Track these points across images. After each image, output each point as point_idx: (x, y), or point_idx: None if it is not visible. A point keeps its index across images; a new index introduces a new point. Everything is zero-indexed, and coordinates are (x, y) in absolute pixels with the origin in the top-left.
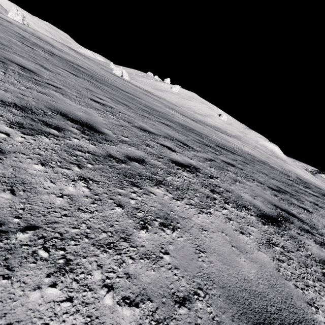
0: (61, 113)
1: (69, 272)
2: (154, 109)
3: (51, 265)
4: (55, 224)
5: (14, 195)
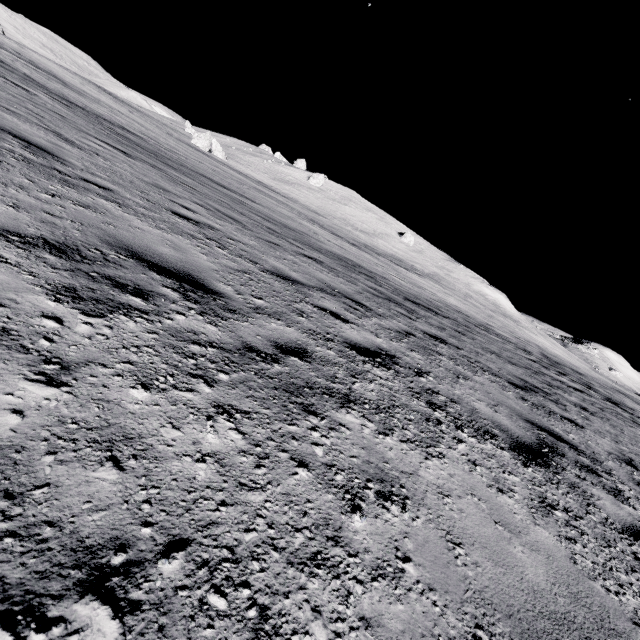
0: (133, 253)
1: (273, 635)
2: (283, 226)
3: (238, 625)
4: (213, 527)
5: (122, 470)
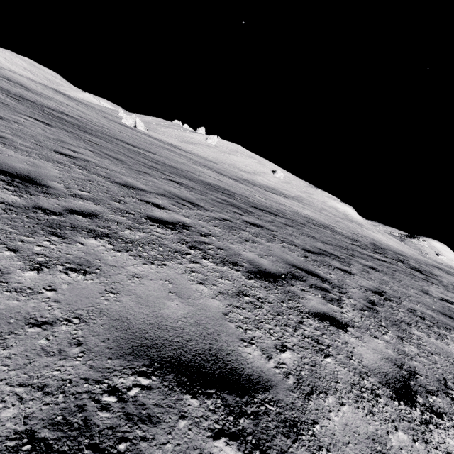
0: None
1: None
2: (169, 166)
3: None
4: None
5: None
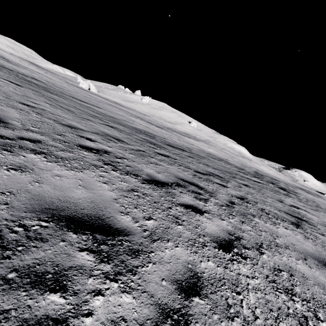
0: None
1: None
2: (109, 116)
3: None
4: None
5: None
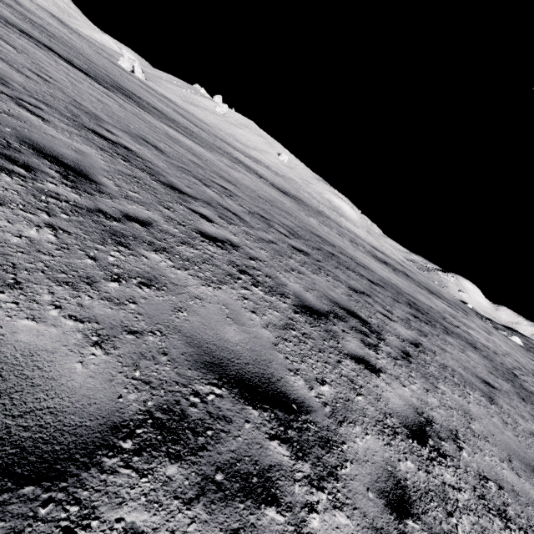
0: None
1: None
2: (108, 75)
3: None
4: None
5: None
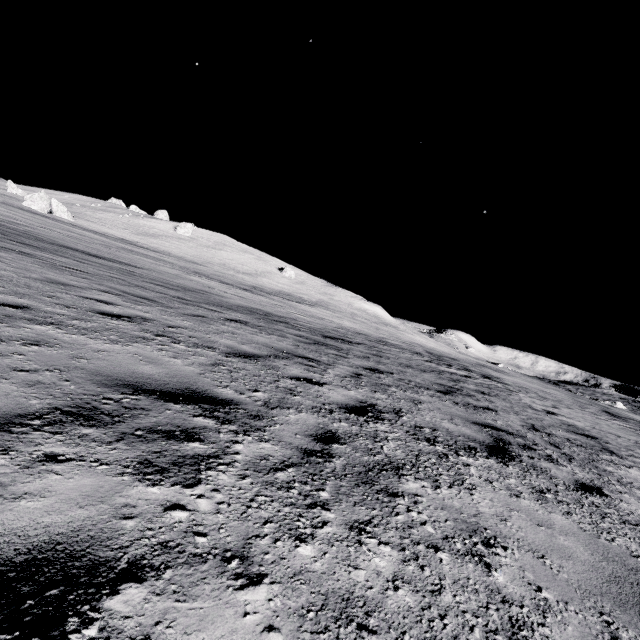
0: (133, 387)
1: None
2: (183, 289)
3: None
4: None
5: (376, 632)
